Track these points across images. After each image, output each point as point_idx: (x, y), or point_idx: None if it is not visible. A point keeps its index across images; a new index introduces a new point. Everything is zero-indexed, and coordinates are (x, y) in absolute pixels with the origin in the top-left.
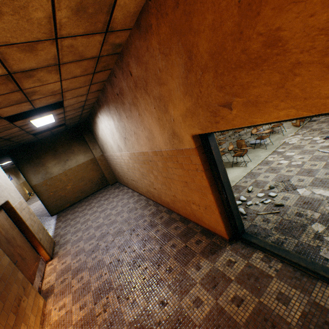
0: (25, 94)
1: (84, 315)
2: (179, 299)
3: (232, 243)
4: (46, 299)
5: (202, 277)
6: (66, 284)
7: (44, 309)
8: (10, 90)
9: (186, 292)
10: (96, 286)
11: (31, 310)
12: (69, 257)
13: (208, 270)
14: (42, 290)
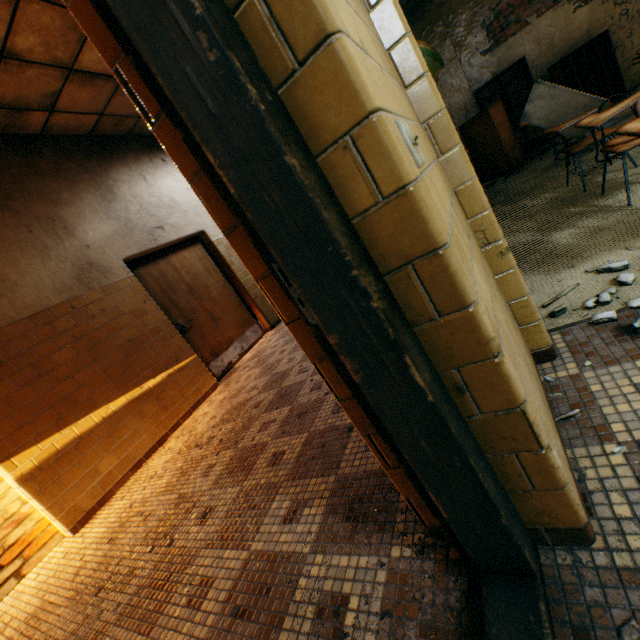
0: (54, 3)
1: (199, 432)
2: (210, 541)
3: (428, 552)
4: (223, 381)
5: (265, 549)
6: (241, 374)
7: (209, 393)
8: (0, 4)
9: (224, 544)
10: (239, 400)
11: (179, 389)
12: (278, 335)
13: (289, 549)
14: (234, 367)
